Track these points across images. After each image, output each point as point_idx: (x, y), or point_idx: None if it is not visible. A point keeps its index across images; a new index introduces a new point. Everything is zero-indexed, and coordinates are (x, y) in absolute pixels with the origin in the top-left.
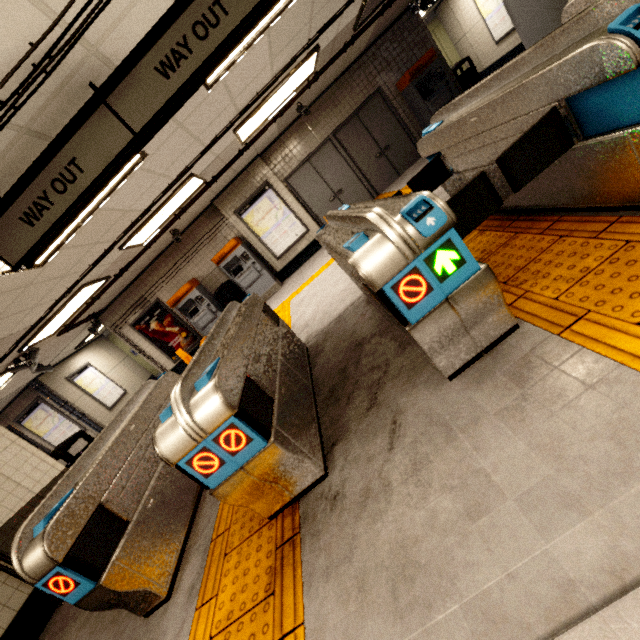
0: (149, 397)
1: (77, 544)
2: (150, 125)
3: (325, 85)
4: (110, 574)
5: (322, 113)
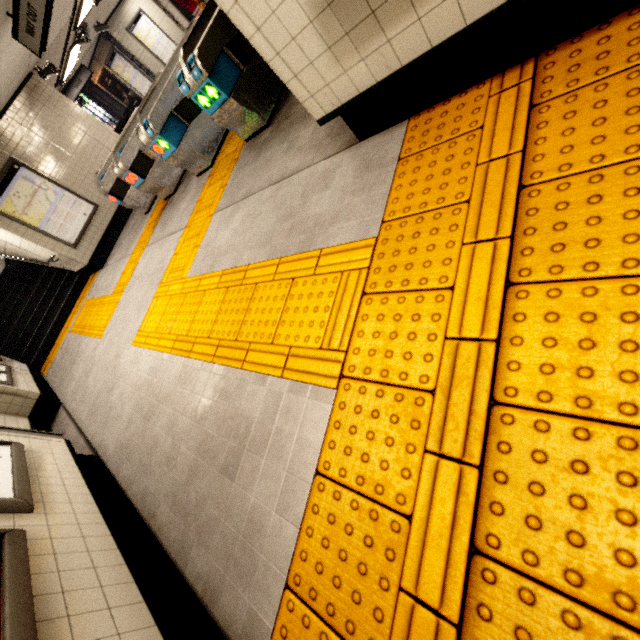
0: None
1: (112, 189)
2: None
3: None
4: (126, 201)
5: None
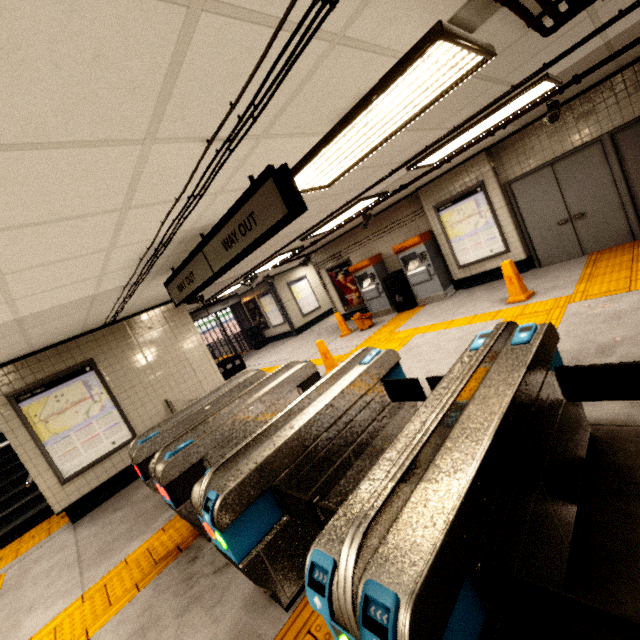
0: (232, 388)
1: (146, 461)
2: (219, 272)
3: (631, 58)
4: (152, 481)
5: (609, 98)
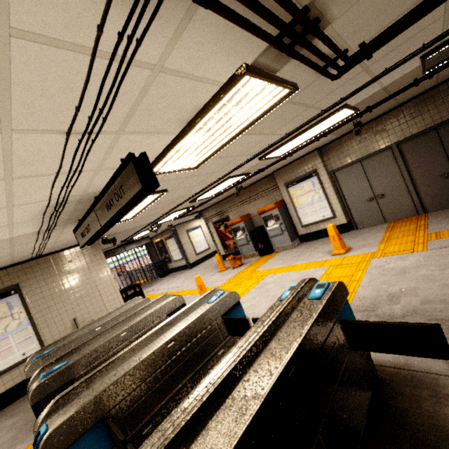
0: (121, 313)
1: None
2: (104, 226)
3: (405, 98)
4: None
5: (394, 122)
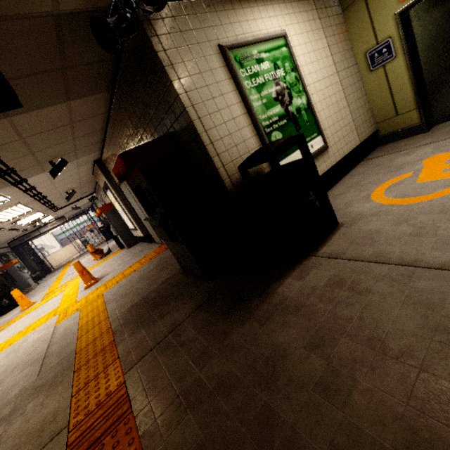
0: None
1: None
2: None
3: (91, 129)
4: None
5: (114, 147)
